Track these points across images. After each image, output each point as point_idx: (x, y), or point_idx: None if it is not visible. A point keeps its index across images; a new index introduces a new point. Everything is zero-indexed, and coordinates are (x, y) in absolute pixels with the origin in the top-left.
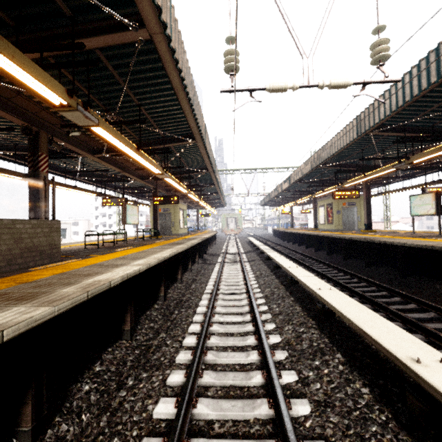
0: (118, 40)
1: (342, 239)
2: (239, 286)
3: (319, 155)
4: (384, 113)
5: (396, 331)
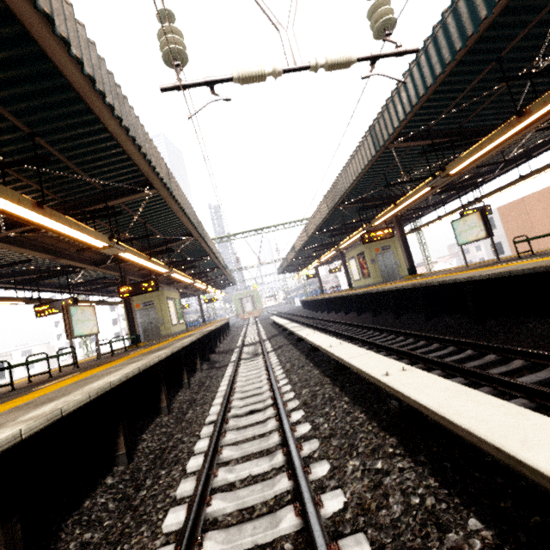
0: None
1: (388, 291)
2: (263, 395)
3: (334, 191)
4: (403, 112)
5: None
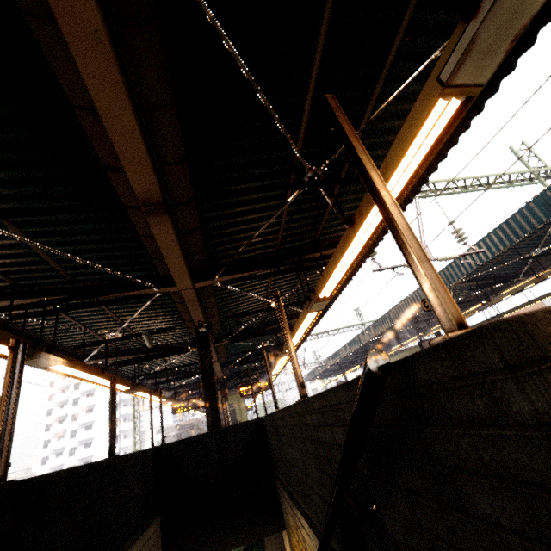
0: None
1: None
2: None
3: (399, 310)
4: (465, 270)
5: None
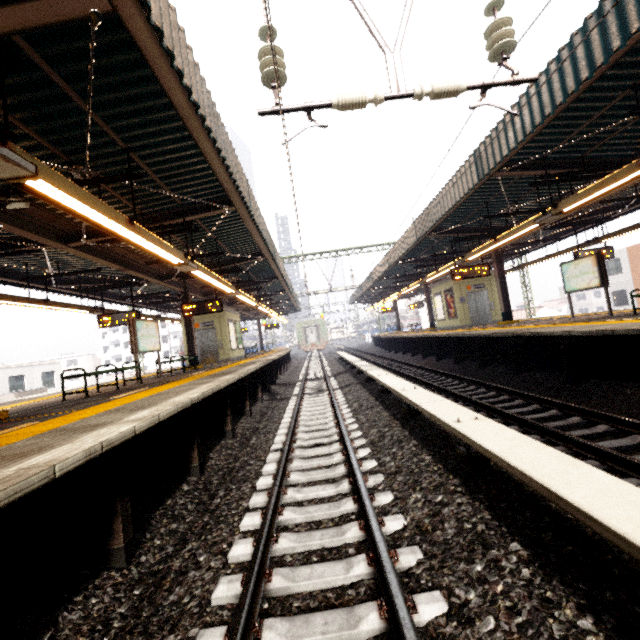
0: (51, 14)
1: (475, 337)
2: (328, 431)
3: (426, 218)
4: (514, 139)
5: (615, 486)
